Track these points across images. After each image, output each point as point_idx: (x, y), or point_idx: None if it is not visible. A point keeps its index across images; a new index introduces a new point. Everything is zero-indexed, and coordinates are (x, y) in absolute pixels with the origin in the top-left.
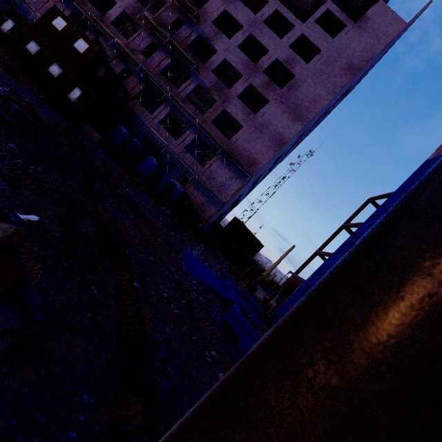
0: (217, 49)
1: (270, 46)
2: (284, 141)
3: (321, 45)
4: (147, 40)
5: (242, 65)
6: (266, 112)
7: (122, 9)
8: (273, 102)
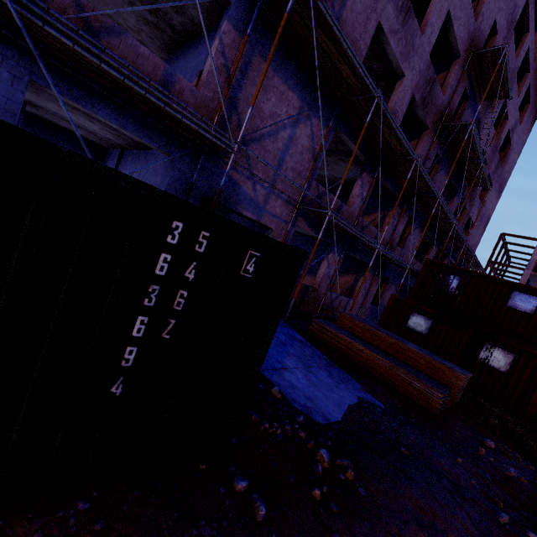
0: (481, 136)
1: (510, 112)
2: (489, 221)
3: (532, 97)
4: (432, 154)
5: (490, 150)
6: (488, 199)
7: (411, 91)
8: (494, 186)
